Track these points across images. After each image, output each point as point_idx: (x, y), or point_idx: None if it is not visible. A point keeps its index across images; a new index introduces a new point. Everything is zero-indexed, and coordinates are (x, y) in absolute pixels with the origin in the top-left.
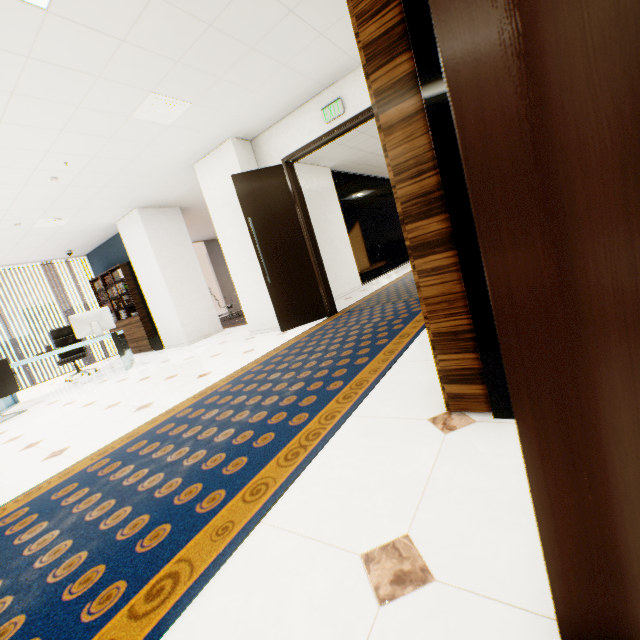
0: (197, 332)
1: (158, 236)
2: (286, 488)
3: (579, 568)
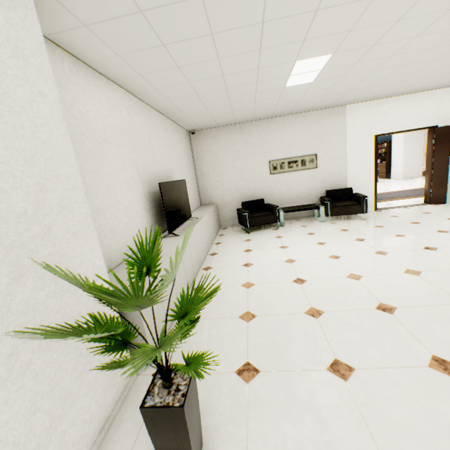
0: (407, 175)
1: (407, 133)
2: (409, 198)
3: (425, 196)
